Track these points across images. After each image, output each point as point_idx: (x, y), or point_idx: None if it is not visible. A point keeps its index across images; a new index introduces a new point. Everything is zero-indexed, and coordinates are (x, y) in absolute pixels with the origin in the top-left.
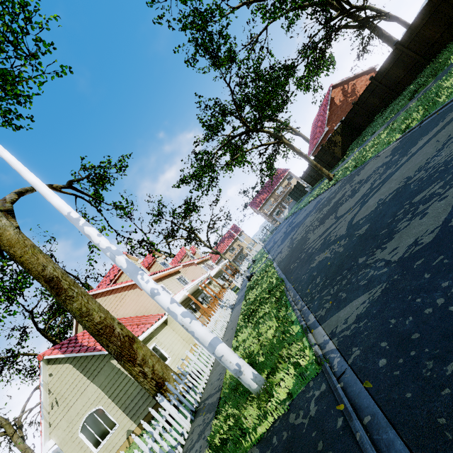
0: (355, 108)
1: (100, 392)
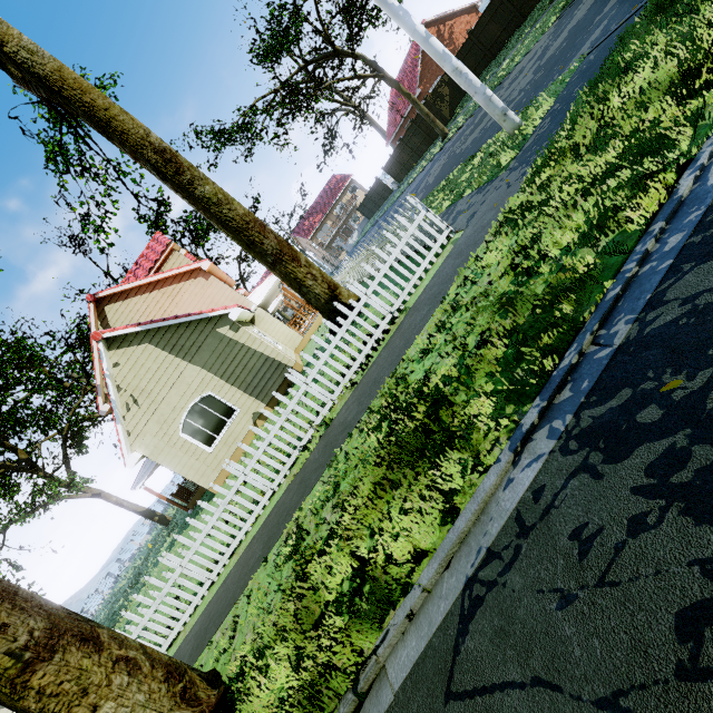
0: (470, 42)
1: (206, 374)
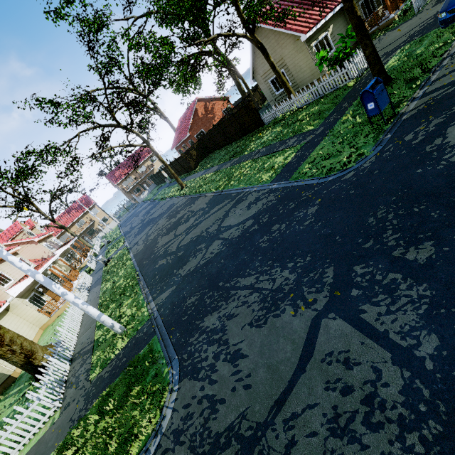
0: (207, 136)
1: None
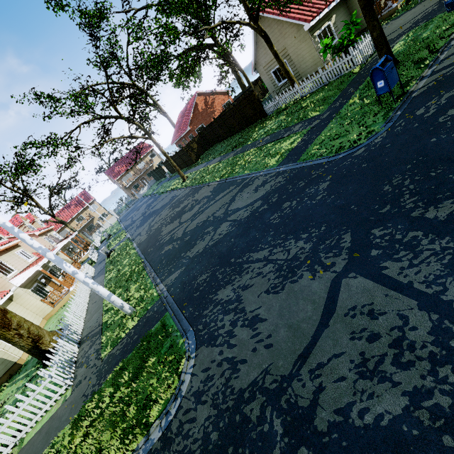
0: (209, 129)
1: None
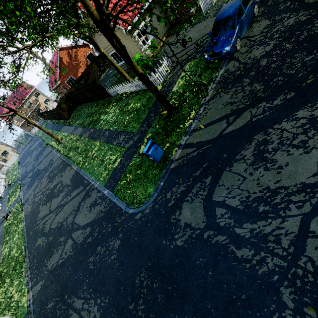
0: (72, 93)
1: None
